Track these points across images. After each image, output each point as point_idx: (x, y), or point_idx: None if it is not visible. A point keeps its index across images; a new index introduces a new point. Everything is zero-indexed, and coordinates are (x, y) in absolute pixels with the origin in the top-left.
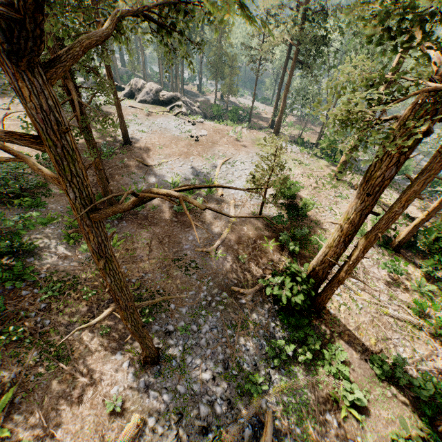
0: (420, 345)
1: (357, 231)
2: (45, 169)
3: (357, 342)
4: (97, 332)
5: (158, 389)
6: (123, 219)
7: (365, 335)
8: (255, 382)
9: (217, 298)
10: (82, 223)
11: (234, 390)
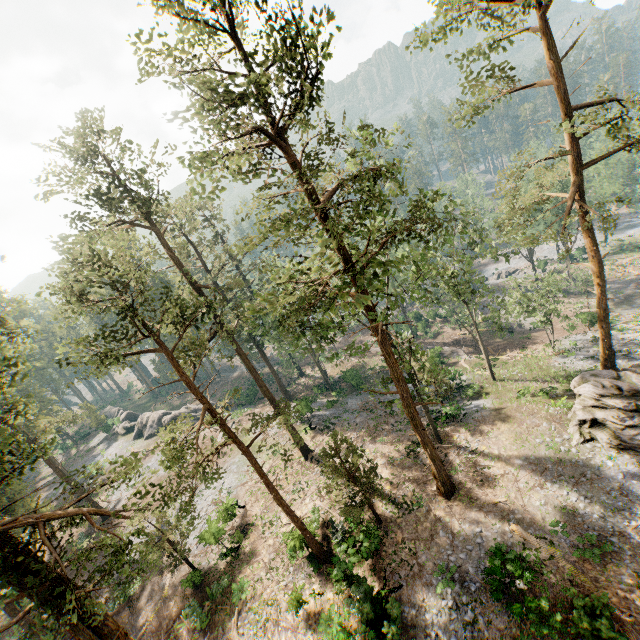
0: None
1: None
2: None
3: None
4: None
5: None
6: None
7: None
8: None
9: None
10: None
11: None
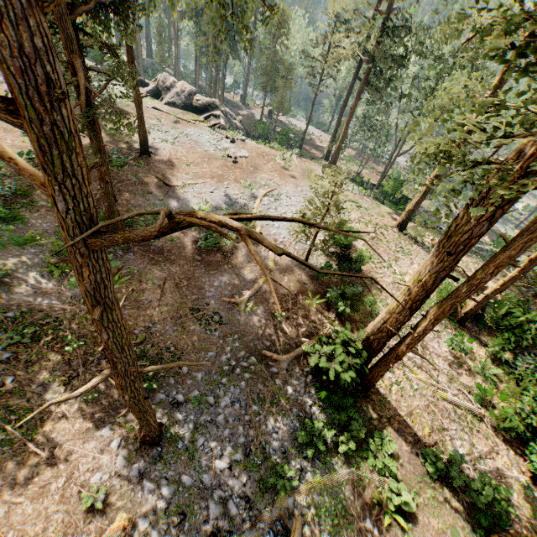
0: (480, 439)
1: (428, 297)
2: (21, 160)
3: (408, 431)
4: (79, 397)
5: (156, 478)
6: (131, 250)
7: (418, 424)
8: (283, 475)
9: (243, 363)
10: (73, 250)
11: (255, 484)
